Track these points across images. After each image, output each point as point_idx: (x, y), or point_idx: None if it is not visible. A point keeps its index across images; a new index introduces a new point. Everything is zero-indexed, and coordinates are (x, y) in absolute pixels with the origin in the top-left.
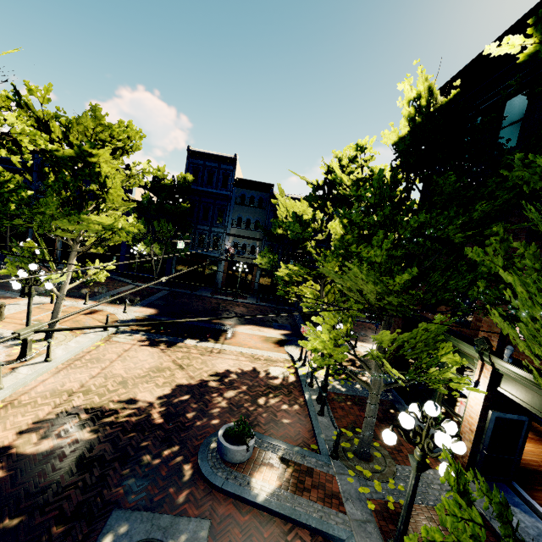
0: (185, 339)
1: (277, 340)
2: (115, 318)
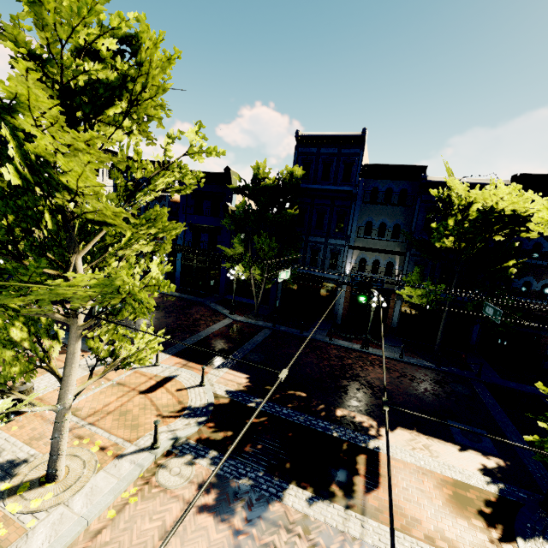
0: (285, 483)
1: (482, 499)
2: (184, 402)
